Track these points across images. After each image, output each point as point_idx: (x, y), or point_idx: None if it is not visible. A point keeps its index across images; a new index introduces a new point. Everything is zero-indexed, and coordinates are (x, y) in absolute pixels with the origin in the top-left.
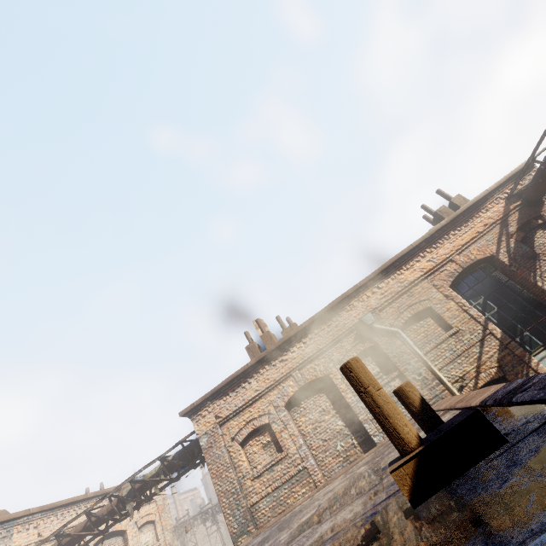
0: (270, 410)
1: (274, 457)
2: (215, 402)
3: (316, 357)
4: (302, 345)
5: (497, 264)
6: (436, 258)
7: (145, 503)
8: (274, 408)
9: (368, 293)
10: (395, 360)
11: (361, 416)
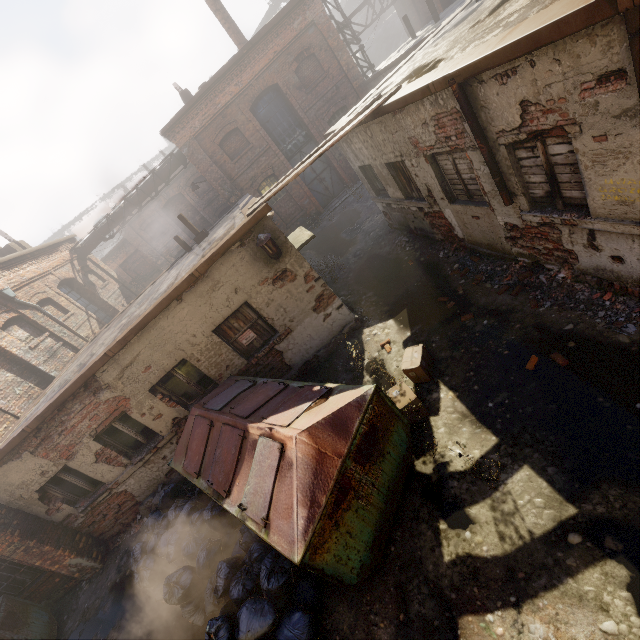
0: None
1: None
2: None
3: None
4: None
5: (76, 285)
6: (42, 268)
7: None
8: None
9: None
10: (44, 325)
11: (34, 362)
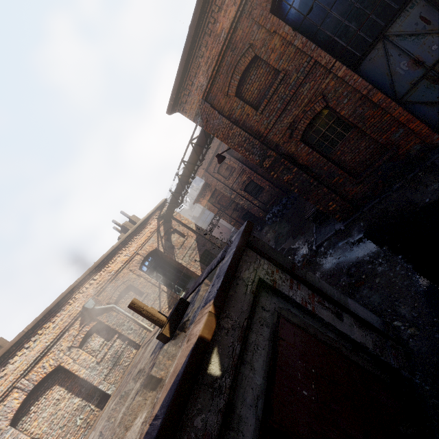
0: None
1: None
2: None
3: (43, 356)
4: (25, 351)
5: (159, 252)
6: (129, 253)
7: None
8: None
9: (87, 285)
10: (115, 327)
11: (95, 382)
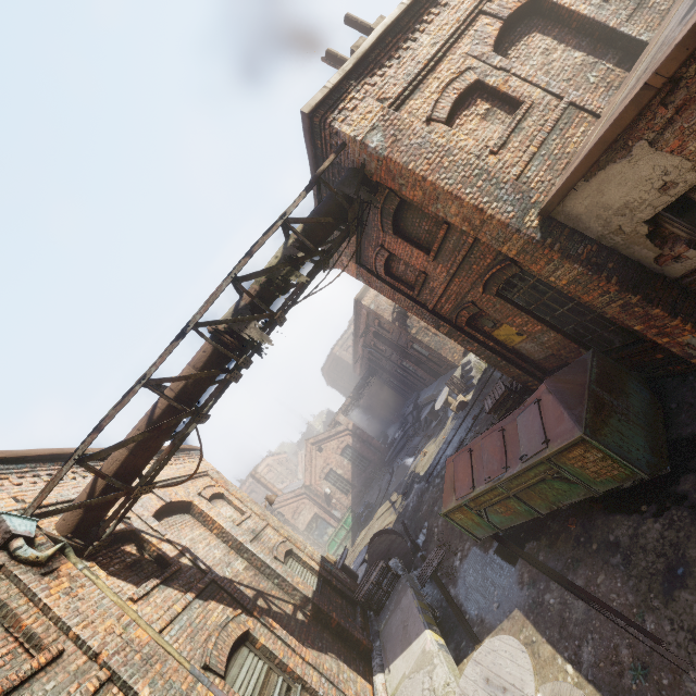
0: (471, 65)
1: (511, 119)
2: (364, 81)
3: None
4: None
5: None
6: None
7: (195, 476)
8: (477, 58)
9: None
10: None
11: (611, 22)
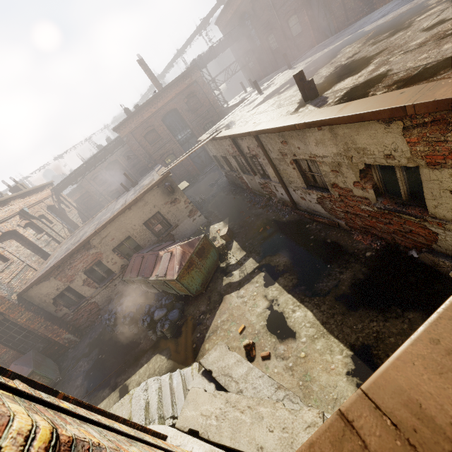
0: None
1: (5, 264)
2: None
3: (4, 221)
4: None
5: (54, 209)
6: (38, 198)
7: None
8: None
9: (18, 201)
10: (43, 228)
11: (40, 246)
